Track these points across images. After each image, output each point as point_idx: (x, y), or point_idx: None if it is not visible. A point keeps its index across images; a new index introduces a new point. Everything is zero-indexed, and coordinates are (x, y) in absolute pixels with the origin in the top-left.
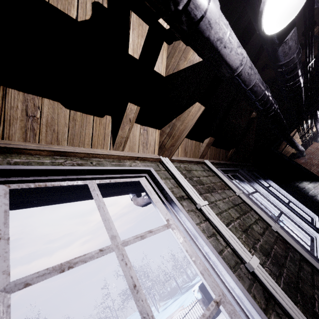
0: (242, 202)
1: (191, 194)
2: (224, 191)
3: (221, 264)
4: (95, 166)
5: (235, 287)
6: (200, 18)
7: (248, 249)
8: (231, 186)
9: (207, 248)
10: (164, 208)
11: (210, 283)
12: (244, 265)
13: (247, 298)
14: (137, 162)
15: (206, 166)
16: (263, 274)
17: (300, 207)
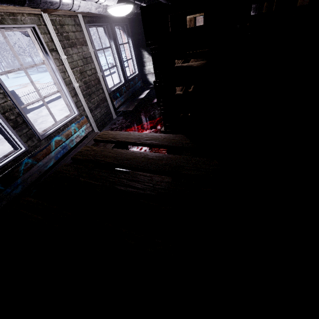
0: (90, 56)
1: (58, 50)
2: (82, 47)
3: (63, 83)
4: (4, 25)
5: (65, 90)
6: (73, 10)
7: (78, 80)
8: (88, 44)
9: (59, 77)
10: (42, 54)
11: (57, 86)
12: (73, 85)
13: (68, 93)
14: (25, 16)
15: (78, 19)
16: (77, 89)
17: (134, 64)
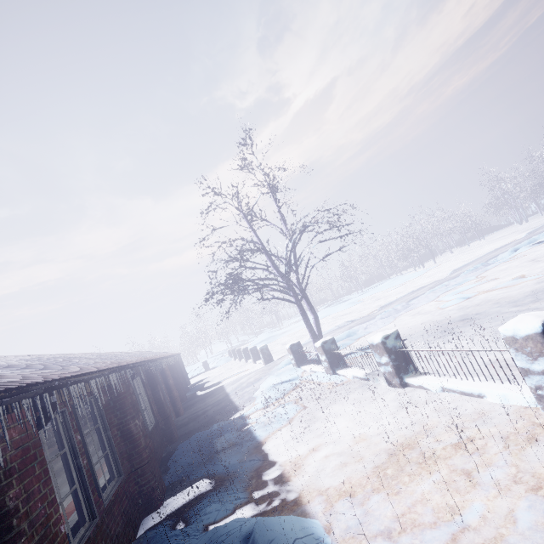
0: None
1: None
2: None
3: None
4: None
5: None
6: None
7: None
8: None
9: None
10: None
11: None
12: None
13: None
14: None
15: None
16: None
17: None
